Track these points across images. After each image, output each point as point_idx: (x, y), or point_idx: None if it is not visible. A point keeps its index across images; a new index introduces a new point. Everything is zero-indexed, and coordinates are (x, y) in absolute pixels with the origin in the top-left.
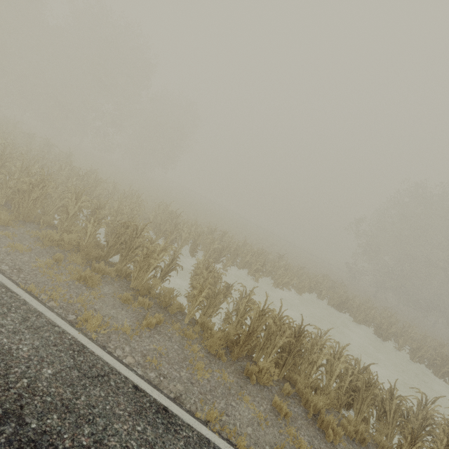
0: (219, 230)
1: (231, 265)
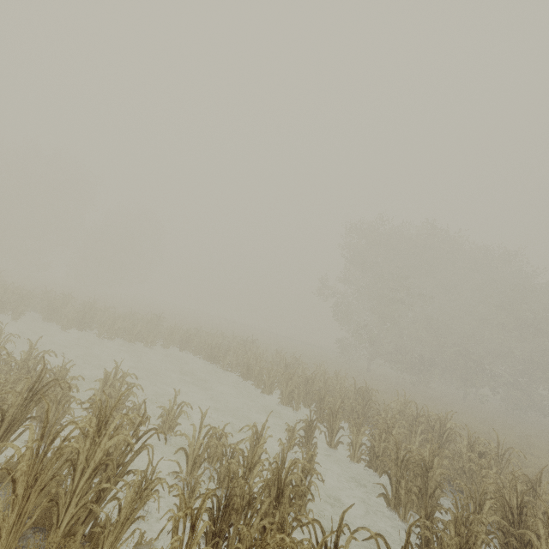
0: (116, 312)
1: (50, 322)
